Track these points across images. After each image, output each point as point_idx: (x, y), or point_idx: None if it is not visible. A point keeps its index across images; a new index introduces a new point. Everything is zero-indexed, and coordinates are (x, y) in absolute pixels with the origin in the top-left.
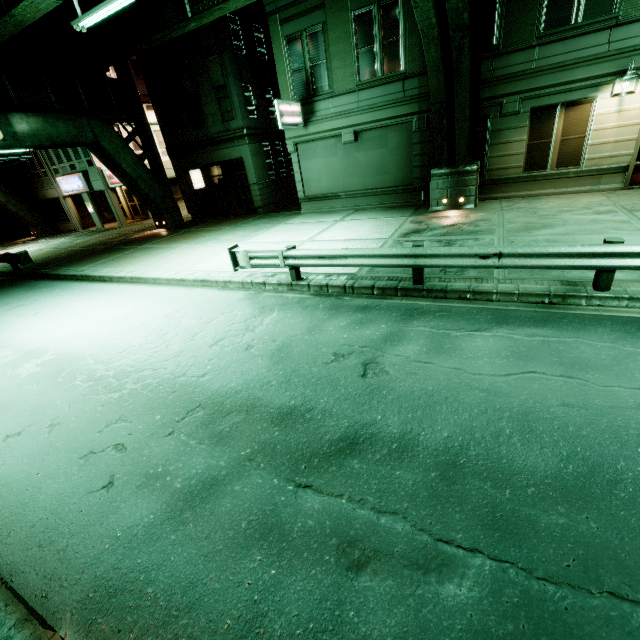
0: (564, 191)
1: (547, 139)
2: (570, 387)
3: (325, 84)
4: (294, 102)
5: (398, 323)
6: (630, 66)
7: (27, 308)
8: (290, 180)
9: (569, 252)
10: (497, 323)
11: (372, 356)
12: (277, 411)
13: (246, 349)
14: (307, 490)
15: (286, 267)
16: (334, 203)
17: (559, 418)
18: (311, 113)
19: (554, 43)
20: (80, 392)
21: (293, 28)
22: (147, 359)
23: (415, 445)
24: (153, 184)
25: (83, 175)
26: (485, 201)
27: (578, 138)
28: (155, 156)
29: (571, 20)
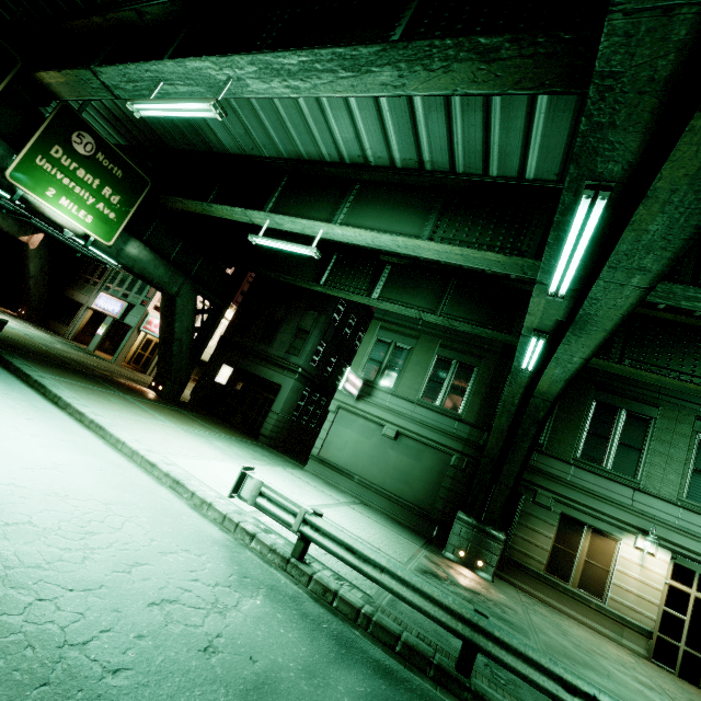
0: (584, 620)
1: (572, 550)
2: None
3: (392, 382)
4: (360, 378)
5: None
6: (651, 530)
7: None
8: (306, 430)
9: None
10: None
11: None
12: None
13: (205, 649)
14: None
15: (298, 533)
16: (343, 480)
17: None
18: (368, 394)
19: (588, 471)
20: None
21: (388, 335)
22: (40, 565)
23: None
24: (185, 352)
25: (128, 306)
26: (500, 579)
27: (602, 568)
28: (208, 335)
29: (602, 463)
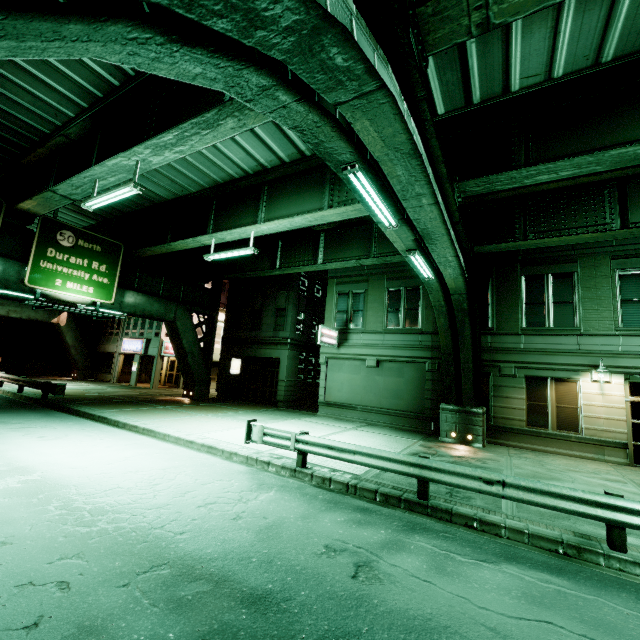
0: (570, 453)
1: (544, 402)
2: None
3: (360, 324)
4: (334, 329)
5: (398, 532)
6: (600, 363)
7: (36, 430)
8: (314, 386)
9: (571, 495)
10: (506, 558)
11: (366, 558)
12: (250, 591)
13: (234, 518)
14: None
15: (295, 450)
16: (349, 413)
17: None
18: (345, 339)
19: (535, 335)
20: (49, 517)
21: (344, 288)
22: (130, 502)
23: None
24: (199, 360)
25: (146, 341)
26: (493, 444)
27: (572, 408)
28: (211, 341)
29: (545, 324)
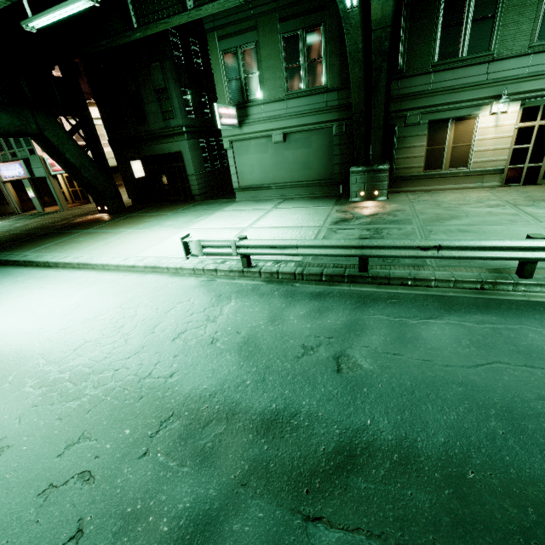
0: (456, 187)
1: (442, 145)
2: (537, 378)
3: (258, 92)
4: (230, 106)
5: (355, 311)
6: (504, 92)
7: None
8: (223, 171)
9: (500, 246)
10: (445, 310)
11: (341, 348)
12: (260, 418)
13: (211, 343)
14: (318, 524)
15: (238, 255)
16: (265, 193)
17: (542, 414)
18: (245, 116)
19: (446, 71)
20: (31, 401)
21: (229, 44)
22: (106, 357)
23: (416, 454)
24: (96, 173)
25: (24, 162)
26: (394, 194)
27: (465, 146)
28: (98, 147)
29: (458, 54)
